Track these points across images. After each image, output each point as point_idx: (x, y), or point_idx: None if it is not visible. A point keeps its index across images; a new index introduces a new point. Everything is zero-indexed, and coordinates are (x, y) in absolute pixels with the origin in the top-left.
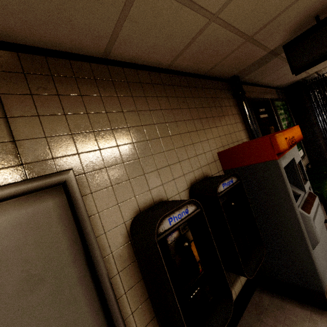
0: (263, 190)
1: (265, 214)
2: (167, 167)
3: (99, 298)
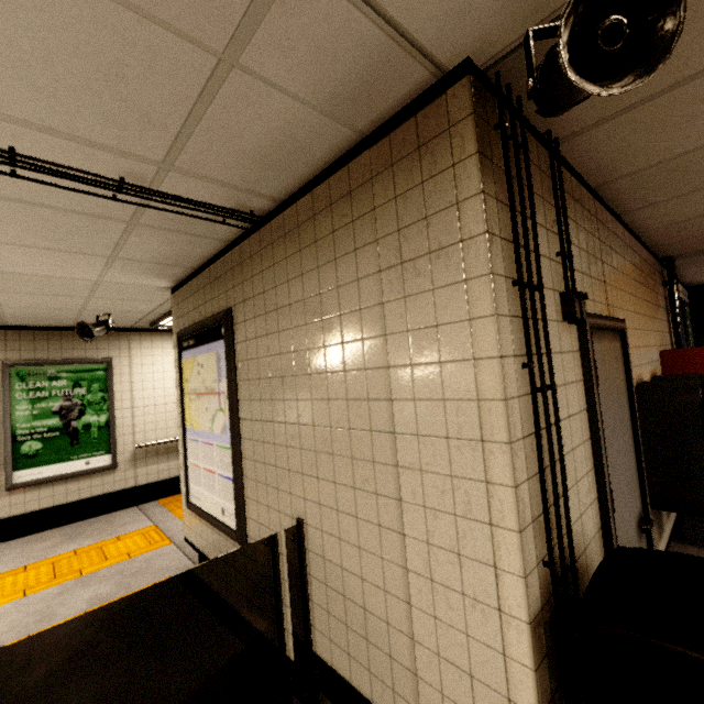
0: None
1: None
2: (641, 348)
3: (633, 443)
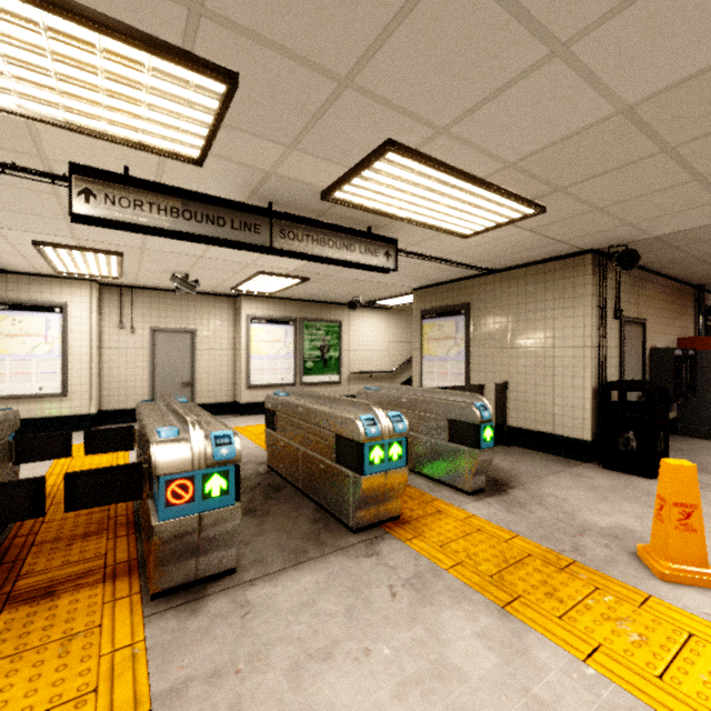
0: (705, 367)
1: (700, 382)
2: (660, 334)
3: (642, 369)
